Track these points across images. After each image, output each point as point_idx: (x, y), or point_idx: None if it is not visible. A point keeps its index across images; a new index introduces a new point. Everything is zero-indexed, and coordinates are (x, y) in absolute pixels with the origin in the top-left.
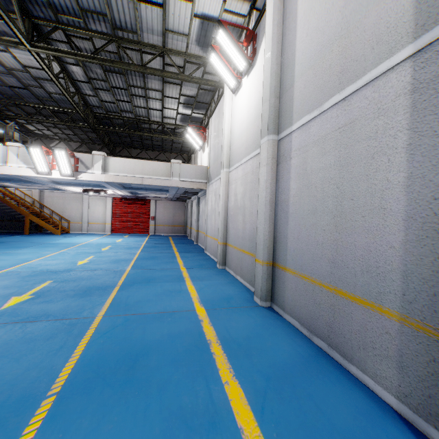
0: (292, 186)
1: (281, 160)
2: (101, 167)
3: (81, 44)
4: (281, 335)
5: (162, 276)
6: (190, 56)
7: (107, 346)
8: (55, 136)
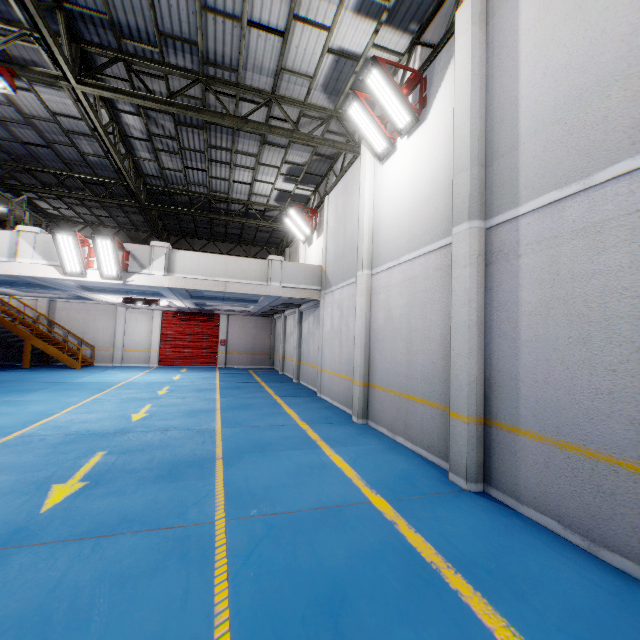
0: (525, 298)
1: (495, 259)
2: (163, 265)
3: (149, 85)
4: (541, 548)
5: (280, 439)
6: (310, 107)
7: (266, 583)
8: (79, 219)
